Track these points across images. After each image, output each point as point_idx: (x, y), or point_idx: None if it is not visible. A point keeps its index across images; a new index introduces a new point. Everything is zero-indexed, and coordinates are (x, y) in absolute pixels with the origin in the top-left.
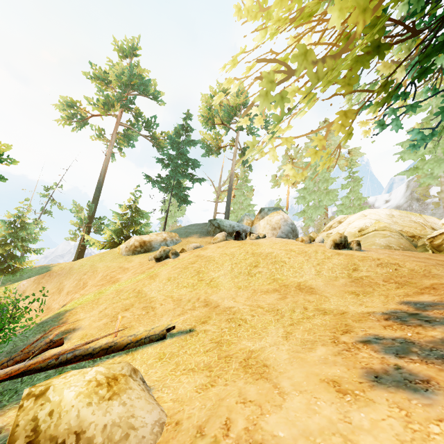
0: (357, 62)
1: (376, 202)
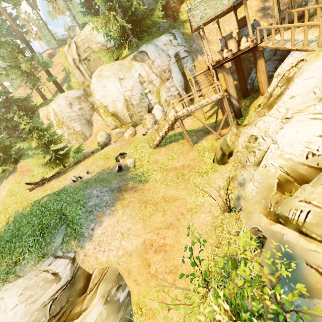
0: None
1: None
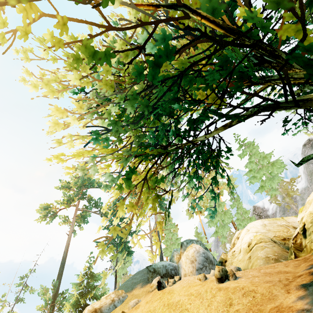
0: (154, 201)
1: (264, 205)
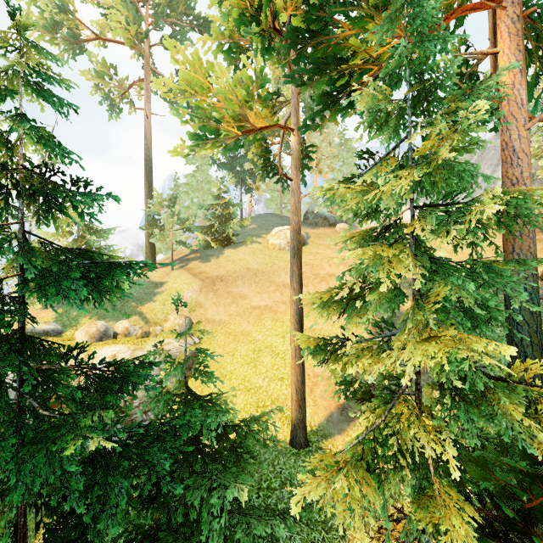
0: None
1: None
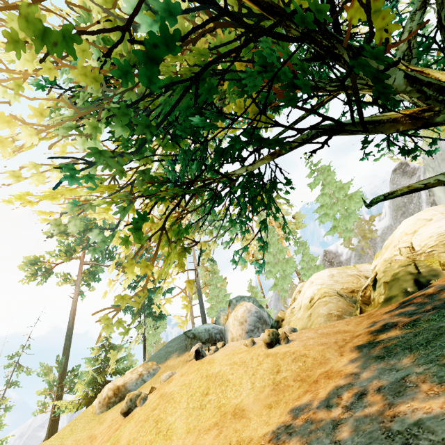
0: (180, 257)
1: (338, 249)
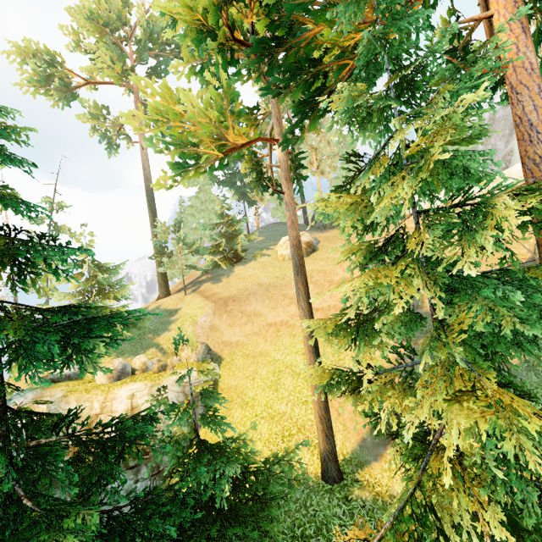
0: None
1: None
